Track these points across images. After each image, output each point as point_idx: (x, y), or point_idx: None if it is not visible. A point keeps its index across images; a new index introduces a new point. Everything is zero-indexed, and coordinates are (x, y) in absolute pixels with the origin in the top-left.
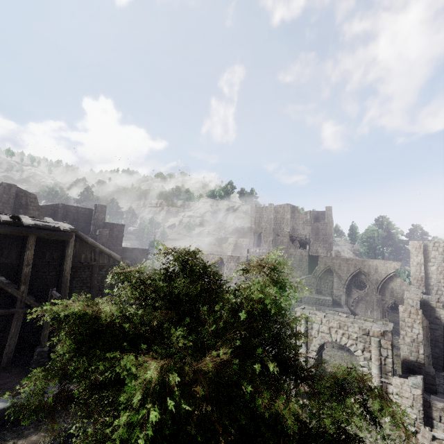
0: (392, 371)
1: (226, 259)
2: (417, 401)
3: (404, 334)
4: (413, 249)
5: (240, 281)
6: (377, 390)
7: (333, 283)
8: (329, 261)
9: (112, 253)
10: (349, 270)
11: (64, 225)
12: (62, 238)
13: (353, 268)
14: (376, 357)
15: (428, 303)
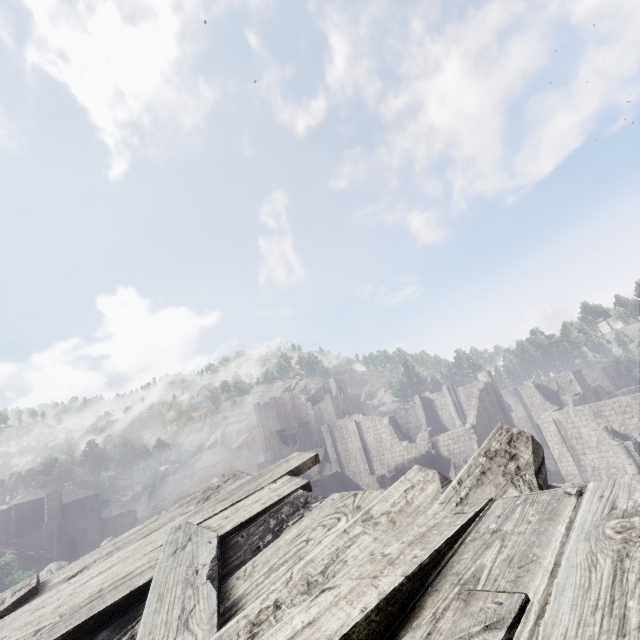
0: None
1: None
2: None
3: None
4: (325, 433)
5: None
6: None
7: None
8: None
9: (29, 554)
10: None
11: None
12: None
13: None
14: None
15: None
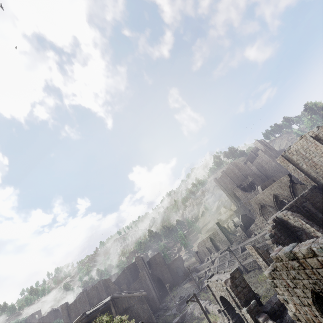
0: (241, 305)
1: (213, 236)
2: (253, 322)
3: (259, 264)
4: (282, 163)
5: (228, 246)
6: (244, 321)
7: (272, 212)
8: (256, 200)
9: (134, 294)
10: (270, 199)
11: (107, 299)
12: (107, 307)
13: (271, 196)
14: (231, 299)
15: (282, 219)
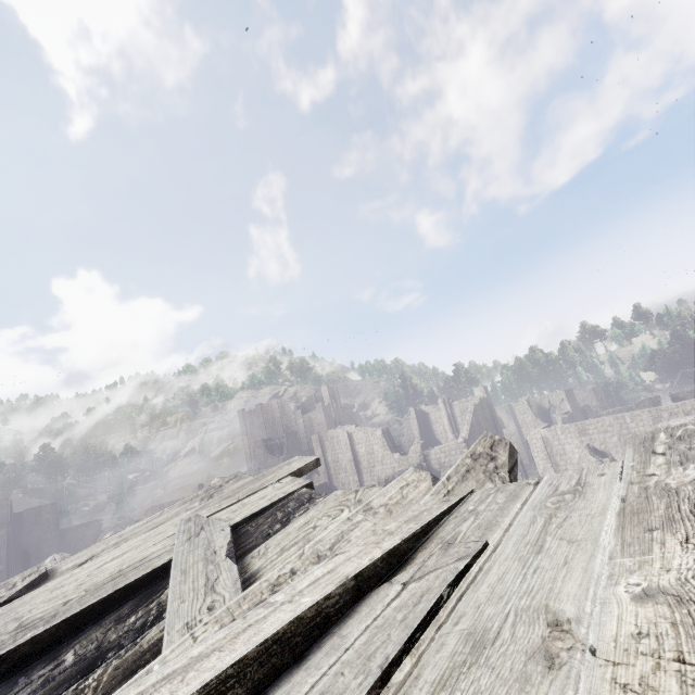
0: None
1: None
2: None
3: None
4: (314, 444)
5: None
6: None
7: None
8: None
9: None
10: None
11: None
12: None
13: None
14: None
15: None
